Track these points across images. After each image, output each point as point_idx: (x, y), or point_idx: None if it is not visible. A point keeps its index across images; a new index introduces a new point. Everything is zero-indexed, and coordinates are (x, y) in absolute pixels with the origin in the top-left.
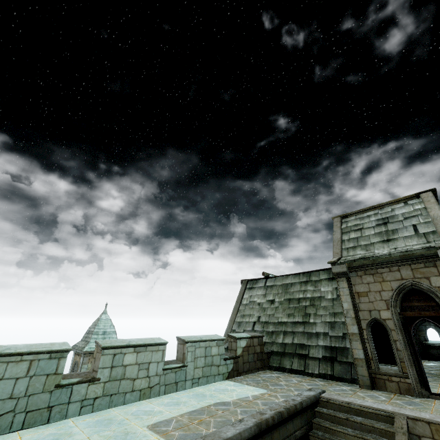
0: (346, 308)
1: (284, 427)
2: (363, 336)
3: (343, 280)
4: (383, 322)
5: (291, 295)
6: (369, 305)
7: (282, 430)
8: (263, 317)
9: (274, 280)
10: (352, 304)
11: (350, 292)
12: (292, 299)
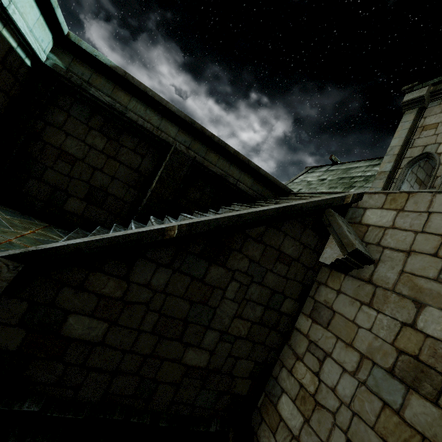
0: (392, 145)
1: (228, 164)
2: (394, 176)
3: (412, 111)
4: (435, 155)
5: (347, 175)
6: (430, 139)
7: (223, 162)
8: (304, 189)
9: (340, 166)
10: (405, 139)
11: (412, 126)
12: (346, 177)
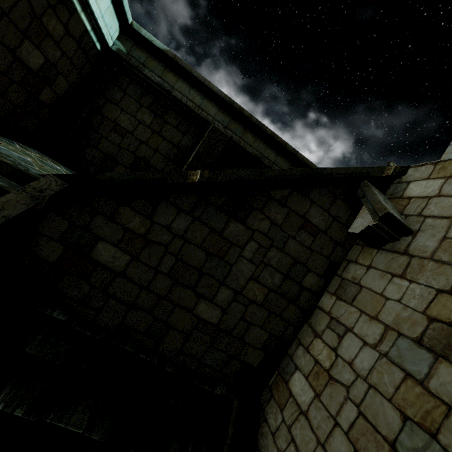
0: None
1: (264, 146)
2: None
3: None
4: None
5: None
6: None
7: (259, 143)
8: None
9: None
10: None
11: None
12: None
